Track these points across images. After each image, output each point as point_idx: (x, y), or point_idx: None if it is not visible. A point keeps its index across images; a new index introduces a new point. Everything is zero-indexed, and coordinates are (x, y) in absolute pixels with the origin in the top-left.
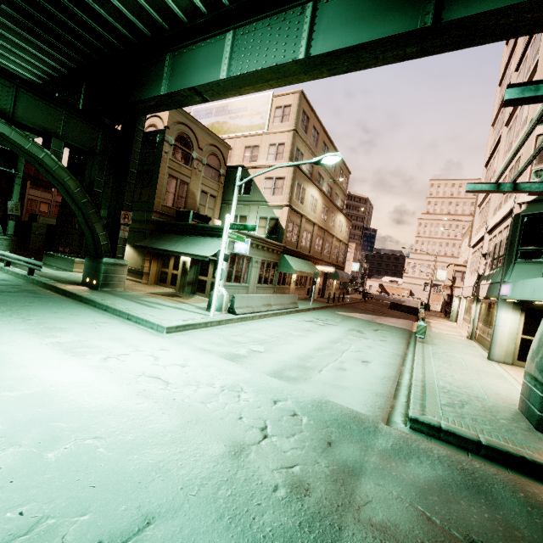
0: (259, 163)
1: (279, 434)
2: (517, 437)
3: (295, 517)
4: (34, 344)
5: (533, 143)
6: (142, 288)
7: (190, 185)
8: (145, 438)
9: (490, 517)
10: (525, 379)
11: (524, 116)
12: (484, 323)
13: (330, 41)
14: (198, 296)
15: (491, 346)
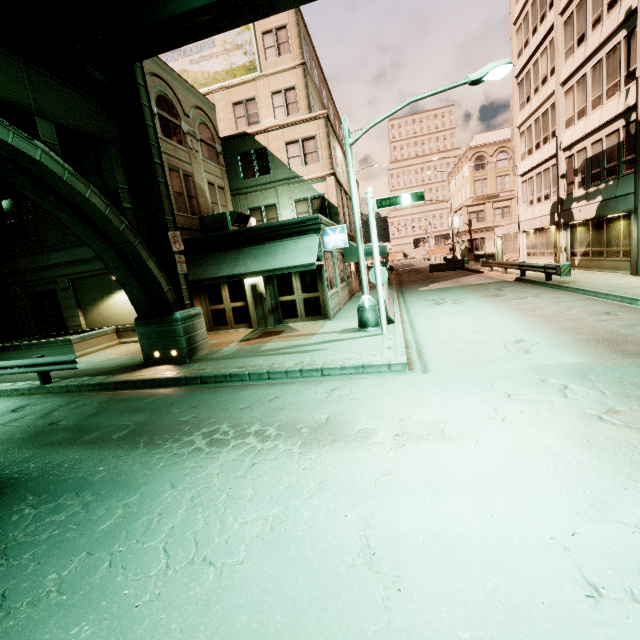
0: (263, 124)
1: None
2: None
3: None
4: (391, 453)
5: None
6: (217, 341)
7: (194, 176)
8: None
9: None
10: None
11: None
12: (593, 246)
13: None
14: (290, 324)
15: (639, 262)
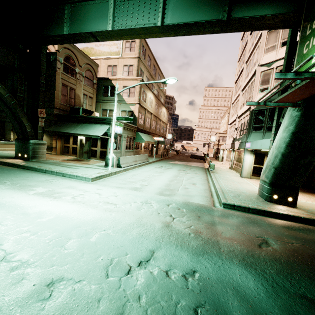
0: (117, 76)
1: (178, 217)
2: (260, 204)
3: (201, 241)
4: (25, 195)
5: (259, 75)
6: (55, 157)
7: (76, 90)
8: (126, 227)
9: (260, 229)
10: (260, 182)
11: (255, 60)
12: (237, 161)
13: (175, 17)
14: (92, 159)
15: (242, 171)
